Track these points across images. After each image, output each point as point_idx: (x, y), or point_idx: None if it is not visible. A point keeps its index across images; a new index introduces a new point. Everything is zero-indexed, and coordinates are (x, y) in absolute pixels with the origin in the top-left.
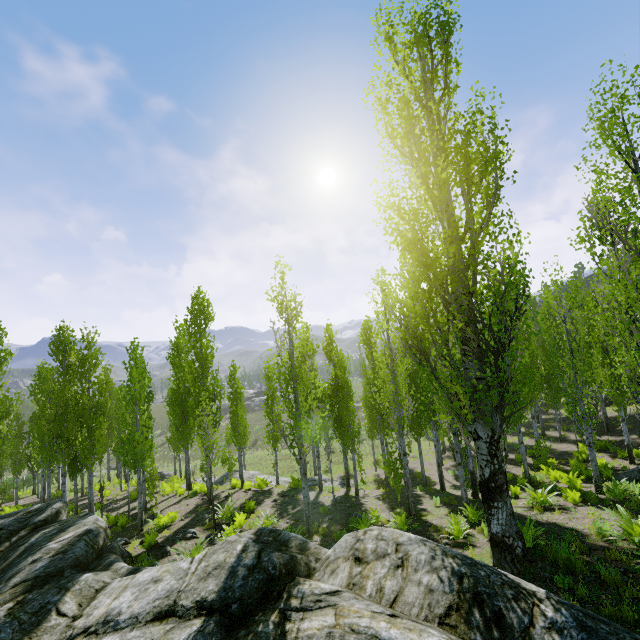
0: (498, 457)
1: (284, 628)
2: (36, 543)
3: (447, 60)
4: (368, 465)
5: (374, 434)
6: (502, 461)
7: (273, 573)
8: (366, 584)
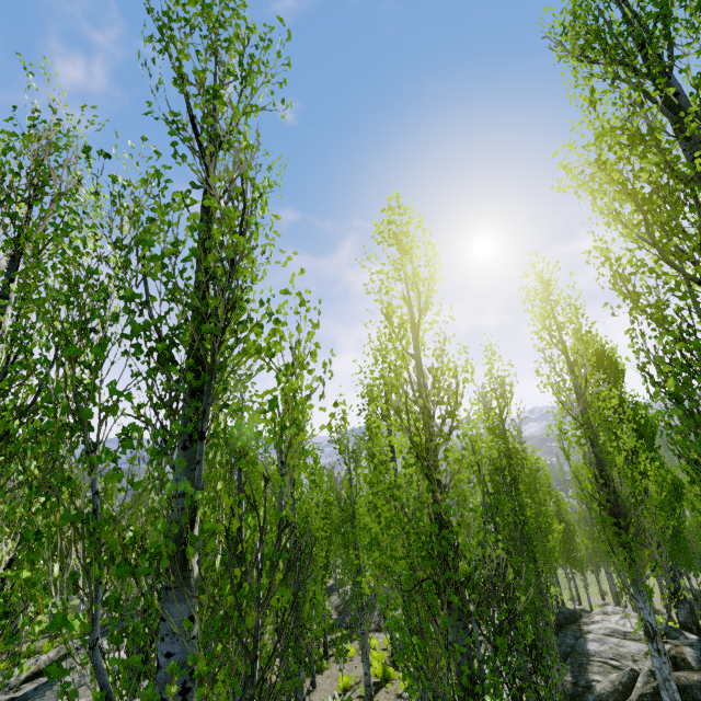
0: (676, 581)
1: (581, 628)
2: None
3: (615, 386)
4: (593, 594)
5: (596, 563)
6: (680, 584)
7: (567, 615)
8: (611, 620)
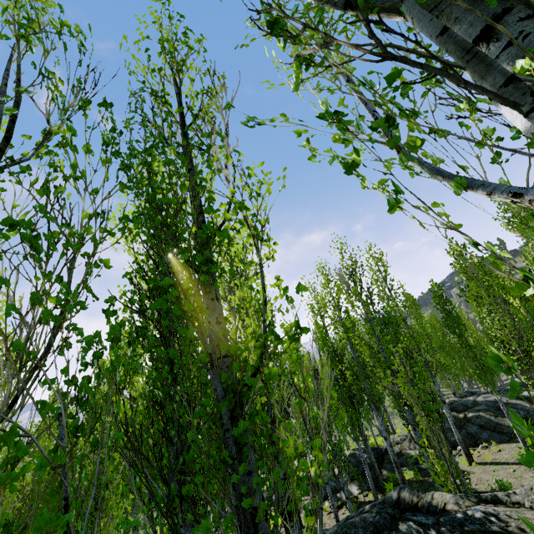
0: None
1: None
2: (522, 385)
3: None
4: None
5: None
6: None
7: None
8: None
